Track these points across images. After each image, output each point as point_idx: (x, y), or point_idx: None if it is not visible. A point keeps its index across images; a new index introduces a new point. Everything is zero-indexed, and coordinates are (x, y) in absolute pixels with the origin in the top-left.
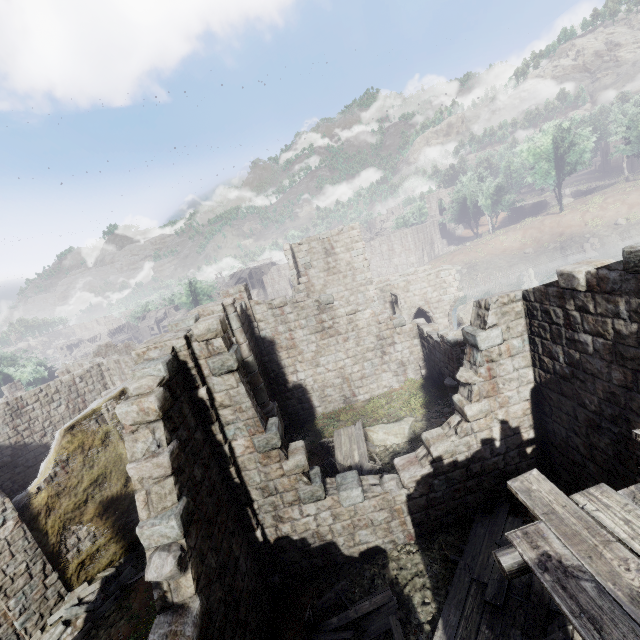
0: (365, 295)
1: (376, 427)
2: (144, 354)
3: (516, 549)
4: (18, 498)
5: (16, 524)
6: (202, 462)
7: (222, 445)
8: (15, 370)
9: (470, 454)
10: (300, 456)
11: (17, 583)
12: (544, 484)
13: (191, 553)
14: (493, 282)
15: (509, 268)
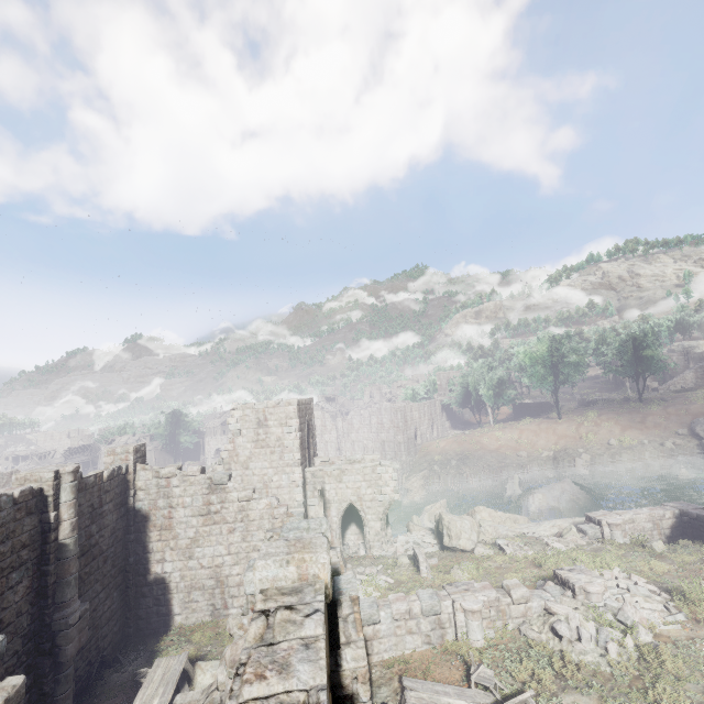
0: (290, 477)
1: (209, 663)
2: None
3: None
4: None
5: None
6: None
7: None
8: None
9: None
10: None
11: None
12: None
13: None
14: (477, 482)
15: (498, 469)
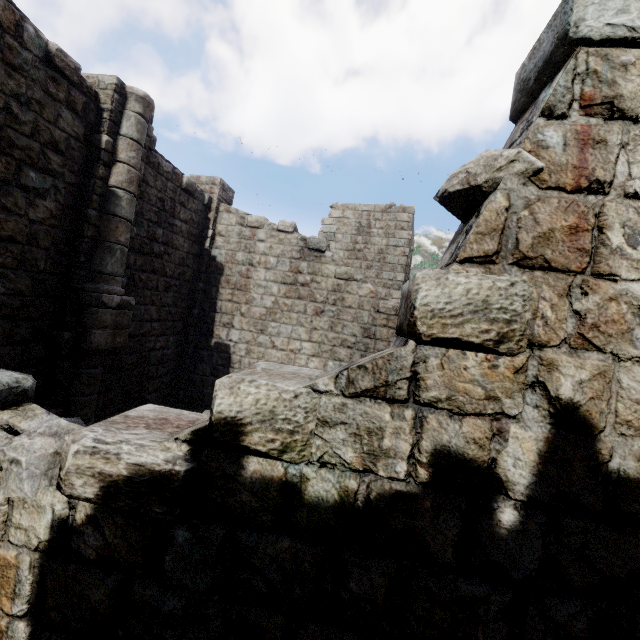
0: None
1: None
2: None
3: None
4: None
5: None
6: None
7: None
8: None
9: (365, 492)
10: None
11: None
12: None
13: None
14: None
15: None
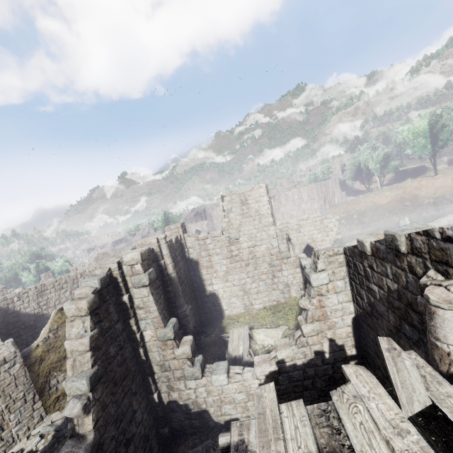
0: (267, 233)
1: (259, 330)
2: (93, 271)
3: (230, 434)
4: (25, 350)
5: (21, 366)
6: (118, 343)
7: (135, 333)
8: (51, 264)
9: (306, 360)
10: (186, 346)
11: (17, 404)
12: (271, 393)
13: (95, 402)
14: (376, 226)
15: (390, 216)
